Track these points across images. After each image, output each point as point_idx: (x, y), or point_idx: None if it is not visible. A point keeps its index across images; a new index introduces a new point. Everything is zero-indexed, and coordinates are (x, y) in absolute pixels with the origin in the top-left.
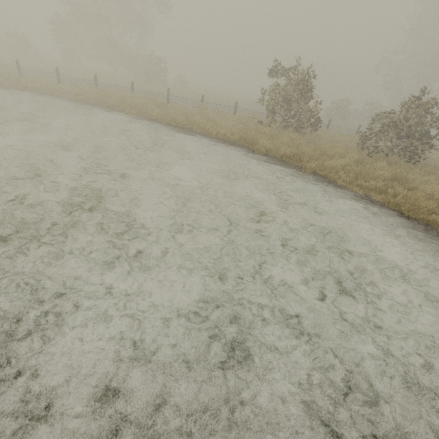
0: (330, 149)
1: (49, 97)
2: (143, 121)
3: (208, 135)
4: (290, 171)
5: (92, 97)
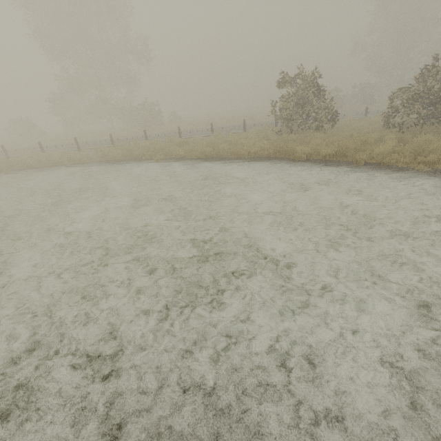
0: (369, 137)
1: (81, 165)
2: (174, 162)
3: (241, 157)
4: (343, 168)
5: (116, 155)
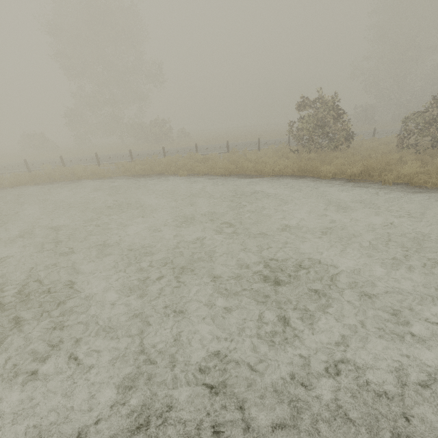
0: (391, 158)
1: (104, 180)
2: (199, 178)
3: (265, 175)
4: (372, 187)
5: (138, 170)
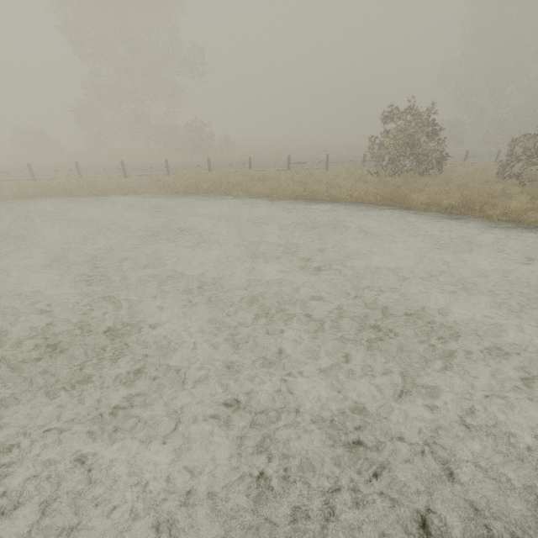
0: (495, 190)
1: (137, 196)
2: (258, 201)
3: (341, 201)
4: (473, 224)
5: (179, 186)
